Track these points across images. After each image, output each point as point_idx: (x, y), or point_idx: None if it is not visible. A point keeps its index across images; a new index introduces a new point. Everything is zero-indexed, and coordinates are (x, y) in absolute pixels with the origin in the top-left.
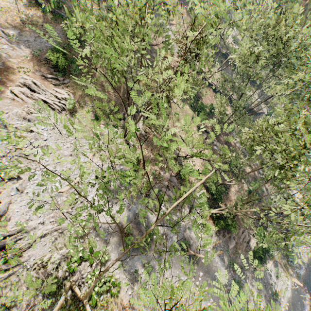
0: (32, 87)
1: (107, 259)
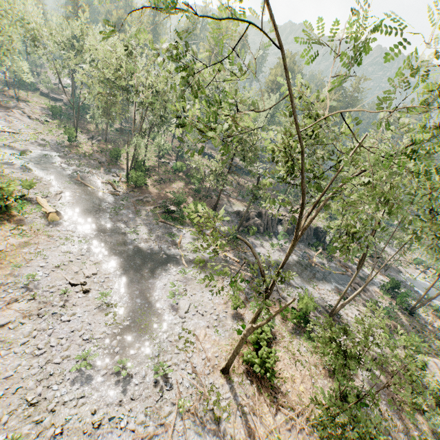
0: (26, 112)
1: None
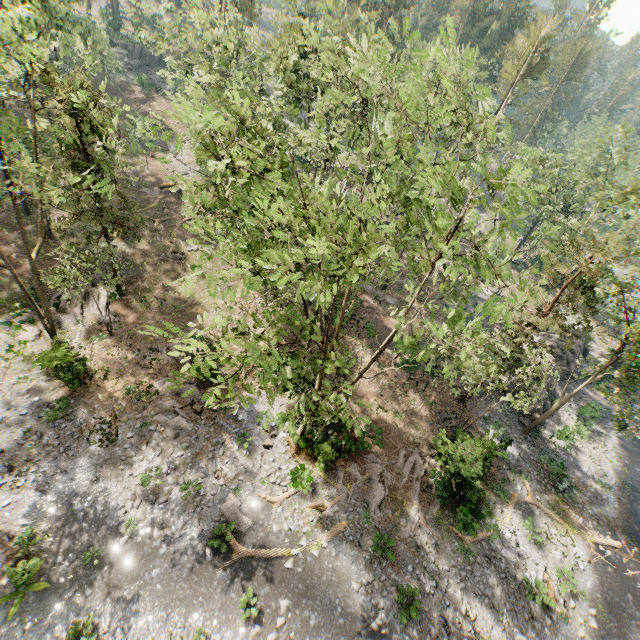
0: None
1: None
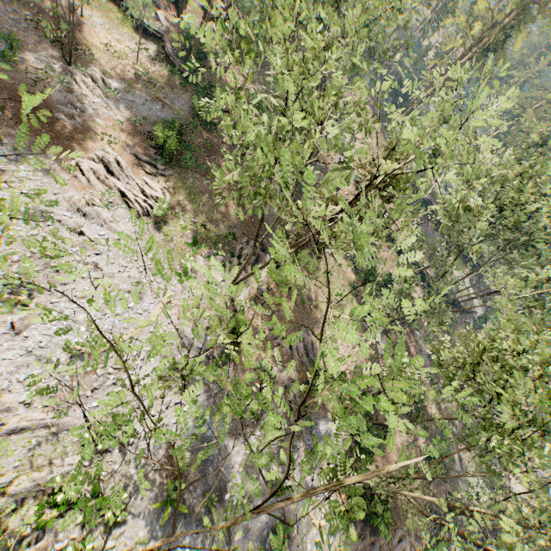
0: (112, 166)
1: (119, 519)
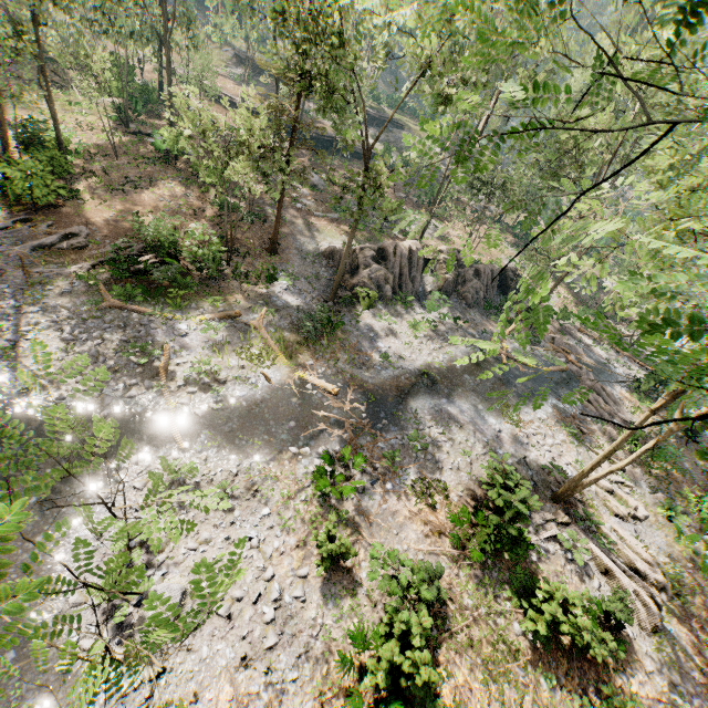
0: None
1: None
